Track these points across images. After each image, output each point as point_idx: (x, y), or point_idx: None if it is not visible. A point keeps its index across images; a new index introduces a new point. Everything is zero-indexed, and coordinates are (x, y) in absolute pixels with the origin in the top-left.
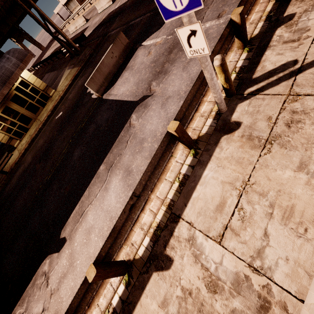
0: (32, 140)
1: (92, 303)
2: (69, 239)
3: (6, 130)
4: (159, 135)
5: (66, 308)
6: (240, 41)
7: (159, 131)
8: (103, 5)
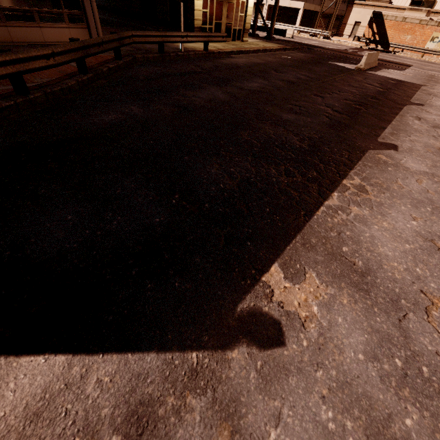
0: (240, 51)
1: None
2: (427, 105)
3: (203, 18)
4: None
5: None
6: None
7: None
8: None
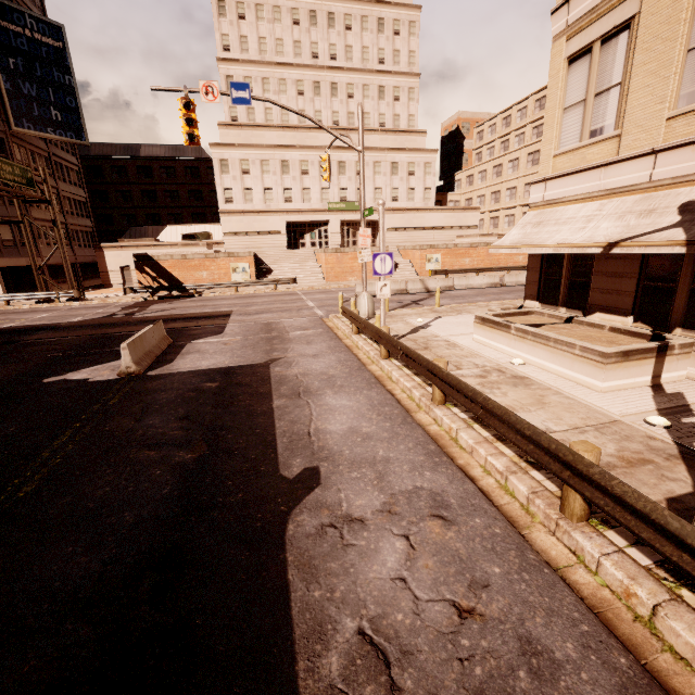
0: None
1: (450, 453)
2: (322, 461)
3: None
4: (341, 366)
5: (436, 481)
6: (357, 328)
7: (337, 365)
8: None
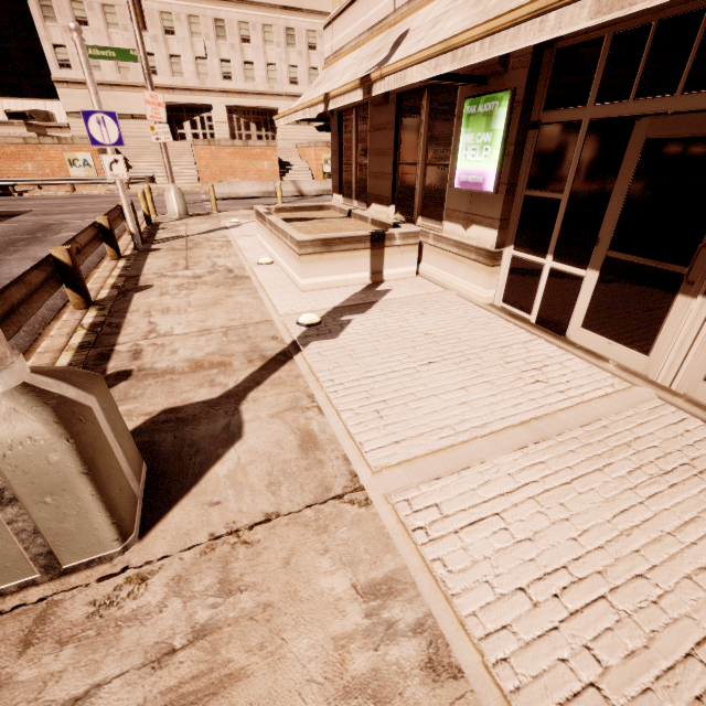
0: None
1: None
2: None
3: None
4: None
5: None
6: None
7: None
8: None
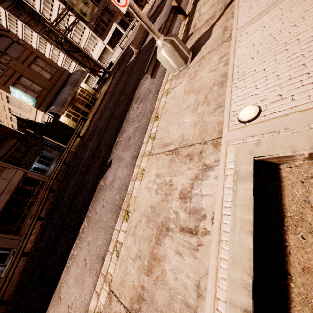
0: (94, 115)
1: None
2: None
3: (74, 120)
4: None
5: None
6: None
7: None
8: (116, 55)
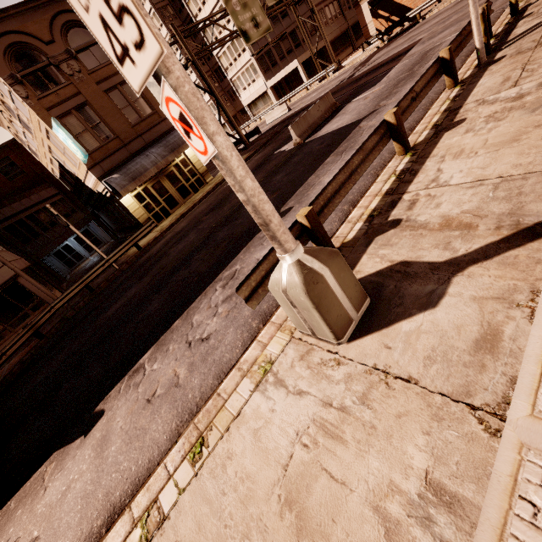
0: (182, 215)
1: (359, 203)
2: (298, 203)
3: (148, 208)
4: None
5: None
6: None
7: None
8: (275, 115)
